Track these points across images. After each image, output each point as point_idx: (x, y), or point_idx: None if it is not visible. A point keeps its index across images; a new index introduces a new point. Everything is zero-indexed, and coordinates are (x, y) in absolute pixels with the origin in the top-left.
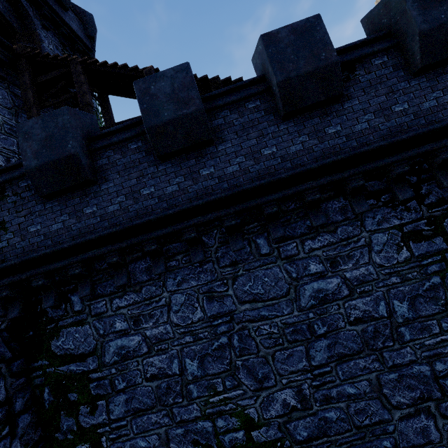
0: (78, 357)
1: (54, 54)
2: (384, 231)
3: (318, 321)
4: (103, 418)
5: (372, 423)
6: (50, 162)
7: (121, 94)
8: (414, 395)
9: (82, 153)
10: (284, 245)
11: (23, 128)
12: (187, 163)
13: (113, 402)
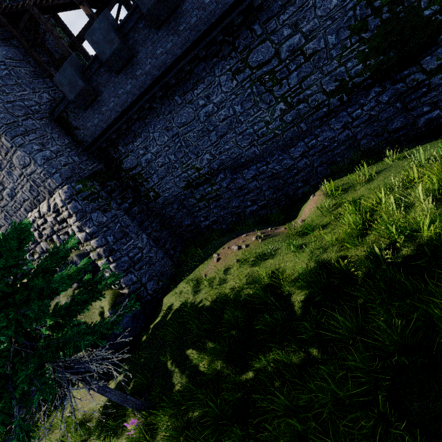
0: (134, 168)
1: (15, 5)
2: (224, 74)
3: (209, 125)
4: (153, 184)
5: (237, 155)
6: (78, 94)
7: (65, 10)
8: (248, 141)
9: (86, 84)
10: (186, 96)
11: (57, 81)
12: (129, 71)
13: (153, 178)
